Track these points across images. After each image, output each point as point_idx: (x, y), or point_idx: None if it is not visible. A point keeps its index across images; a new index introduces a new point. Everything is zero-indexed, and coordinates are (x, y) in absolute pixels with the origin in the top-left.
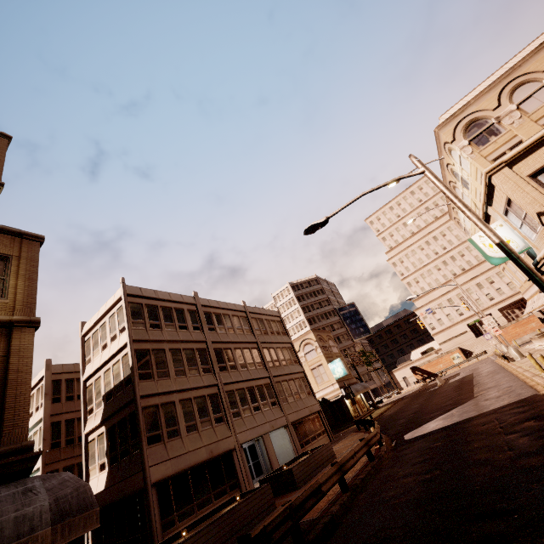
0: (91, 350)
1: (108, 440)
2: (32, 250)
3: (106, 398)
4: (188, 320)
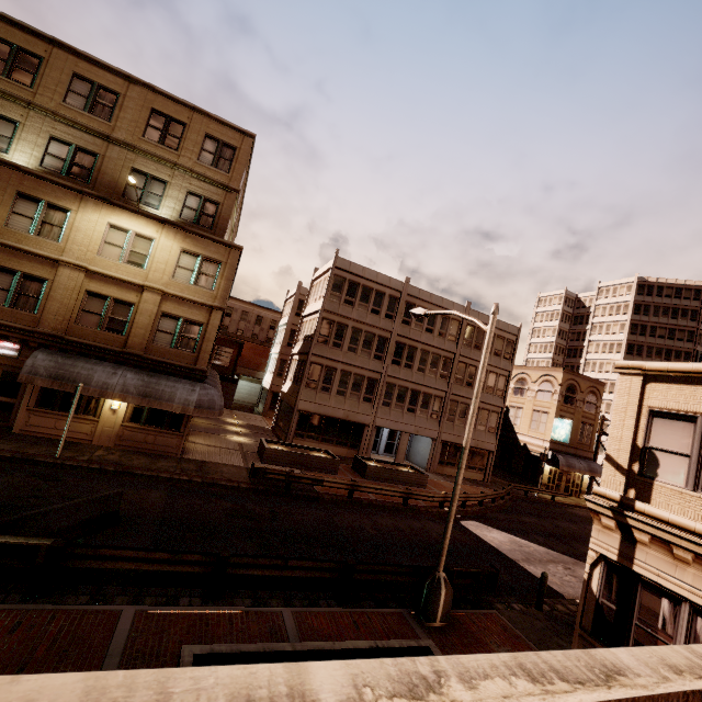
0: (312, 296)
1: (296, 367)
2: (235, 258)
3: (304, 339)
4: (384, 306)
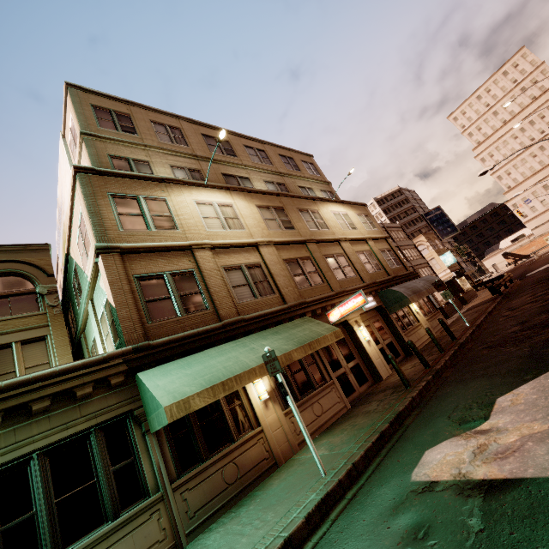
0: None
1: None
2: (368, 210)
3: None
4: None
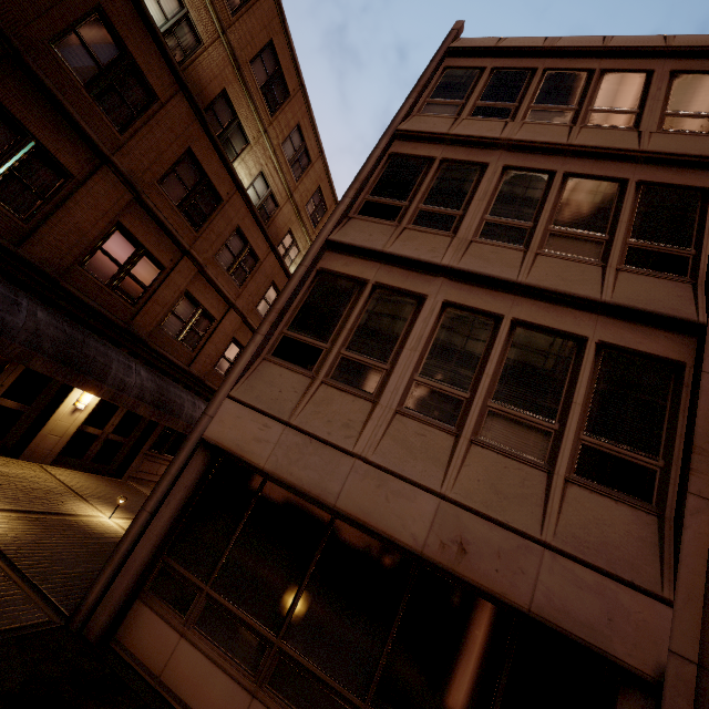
0: None
1: None
2: None
3: None
4: (652, 102)
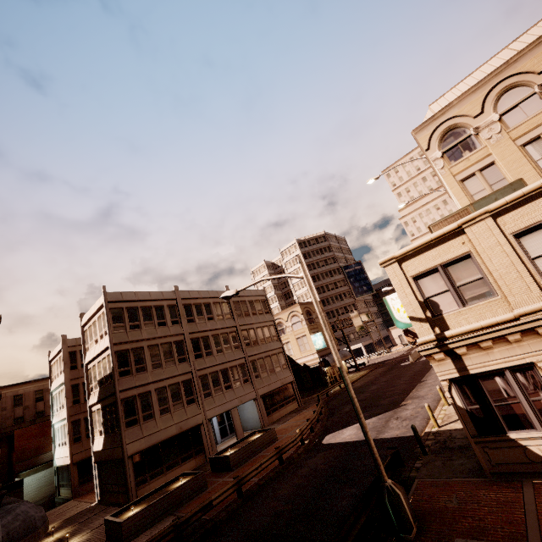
0: (88, 340)
1: (103, 416)
2: None
3: (100, 383)
4: (167, 316)
